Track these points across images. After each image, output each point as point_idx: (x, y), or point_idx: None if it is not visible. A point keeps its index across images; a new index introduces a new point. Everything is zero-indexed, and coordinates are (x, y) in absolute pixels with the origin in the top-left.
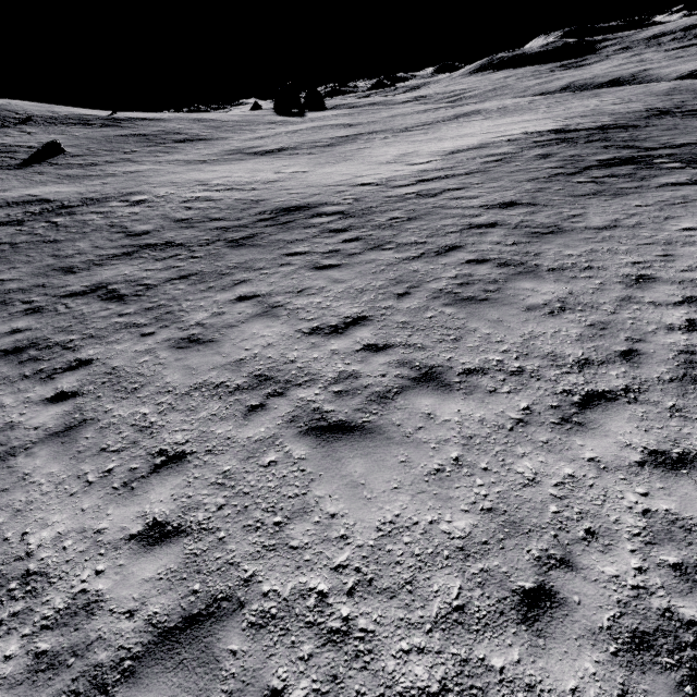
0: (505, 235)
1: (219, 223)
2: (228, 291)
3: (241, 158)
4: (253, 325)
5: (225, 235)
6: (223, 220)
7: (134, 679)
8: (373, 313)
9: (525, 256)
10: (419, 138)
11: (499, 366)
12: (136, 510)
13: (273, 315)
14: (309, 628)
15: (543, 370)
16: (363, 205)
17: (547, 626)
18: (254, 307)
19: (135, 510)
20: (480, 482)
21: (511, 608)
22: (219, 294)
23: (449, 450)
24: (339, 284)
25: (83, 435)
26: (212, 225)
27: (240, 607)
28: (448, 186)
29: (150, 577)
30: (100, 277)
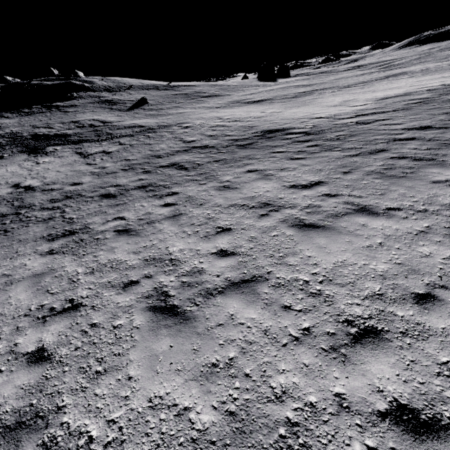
0: (421, 144)
1: (231, 137)
2: (241, 168)
3: (239, 105)
4: (257, 182)
5: (236, 143)
6: (233, 136)
7: (223, 294)
8: (327, 180)
9: (434, 156)
10: (358, 91)
11: (410, 207)
12: (212, 245)
13: (268, 179)
14: (301, 290)
15: (441, 211)
16: (318, 128)
17: (430, 306)
18: (257, 175)
19: (212, 245)
20: (394, 253)
21: (409, 298)
22: (236, 169)
23: (375, 239)
24: (305, 167)
25: (182, 218)
26: (228, 138)
27: (266, 280)
28: (378, 118)
29: (224, 266)
30: (174, 160)
